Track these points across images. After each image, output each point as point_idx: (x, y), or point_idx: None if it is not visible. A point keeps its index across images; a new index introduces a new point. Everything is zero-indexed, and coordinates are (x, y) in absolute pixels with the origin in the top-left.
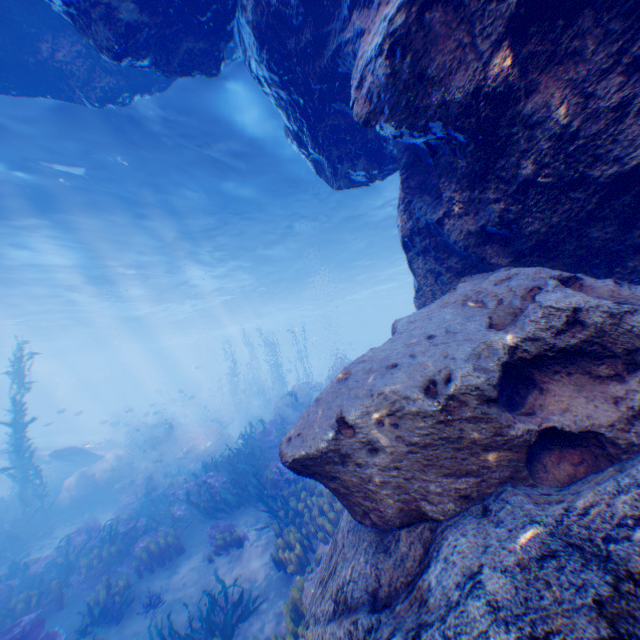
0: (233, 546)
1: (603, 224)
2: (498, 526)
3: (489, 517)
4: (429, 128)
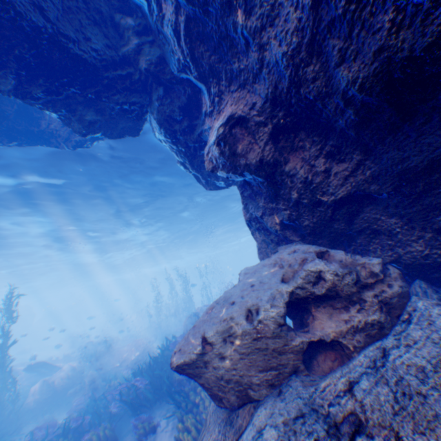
0: (150, 433)
1: (337, 221)
2: (282, 401)
3: (281, 396)
4: (243, 174)
